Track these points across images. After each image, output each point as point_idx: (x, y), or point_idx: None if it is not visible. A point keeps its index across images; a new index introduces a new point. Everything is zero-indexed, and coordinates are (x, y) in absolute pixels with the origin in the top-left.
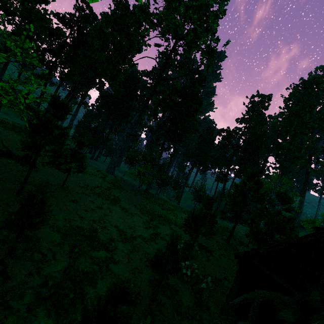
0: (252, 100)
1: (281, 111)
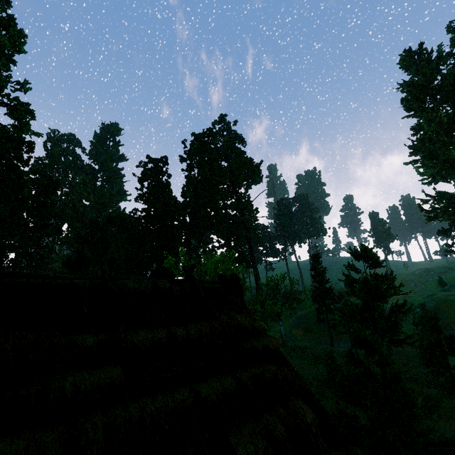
0: (147, 169)
1: (188, 174)
